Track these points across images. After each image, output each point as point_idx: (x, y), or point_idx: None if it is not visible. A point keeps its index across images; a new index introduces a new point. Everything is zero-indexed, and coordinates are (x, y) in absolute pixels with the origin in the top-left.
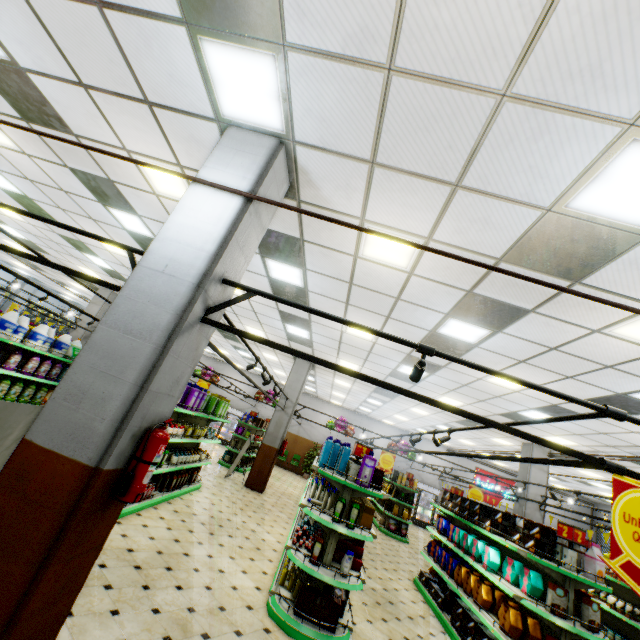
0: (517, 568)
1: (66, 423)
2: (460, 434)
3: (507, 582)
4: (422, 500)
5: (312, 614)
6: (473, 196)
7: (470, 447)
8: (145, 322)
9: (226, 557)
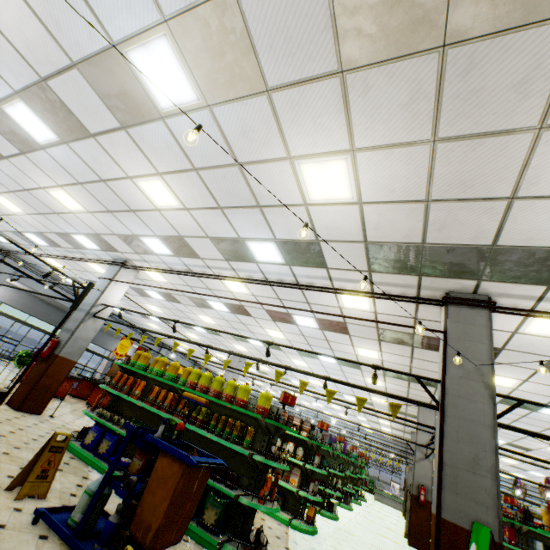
0: None
1: None
2: None
3: None
4: None
5: None
6: (217, 339)
7: None
8: None
9: None
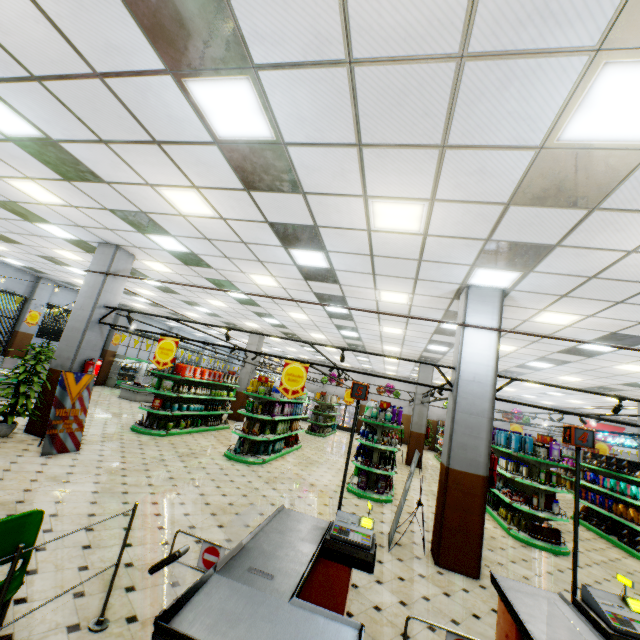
0: None
1: (464, 459)
2: (570, 397)
3: None
4: None
5: (543, 537)
6: (630, 305)
7: (577, 404)
8: (477, 408)
9: None
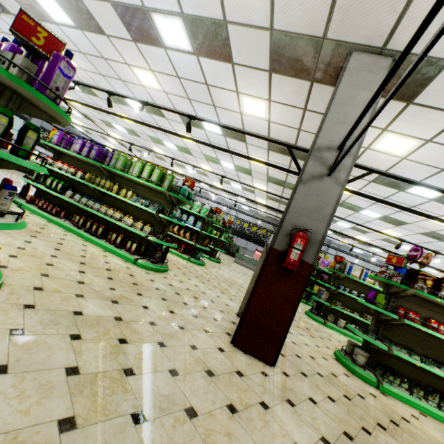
0: None
1: None
2: None
3: None
4: None
5: None
6: None
7: None
8: None
9: None
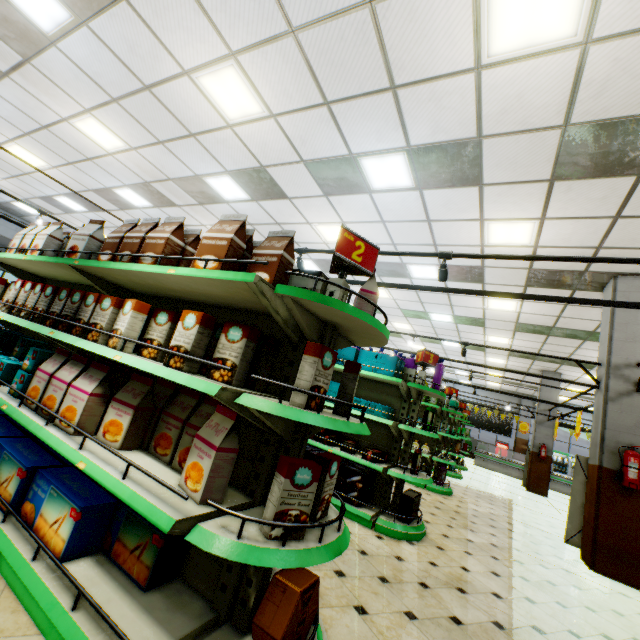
0: None
1: None
2: None
3: None
4: None
5: None
6: None
7: None
8: None
9: None
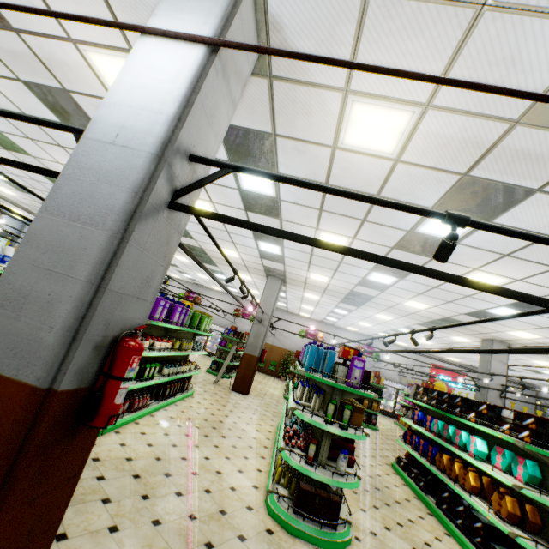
0: (508, 457)
1: (5, 335)
2: (420, 335)
3: (498, 470)
4: (385, 393)
5: (312, 512)
6: (505, 19)
7: (427, 346)
8: (95, 205)
9: (222, 458)
